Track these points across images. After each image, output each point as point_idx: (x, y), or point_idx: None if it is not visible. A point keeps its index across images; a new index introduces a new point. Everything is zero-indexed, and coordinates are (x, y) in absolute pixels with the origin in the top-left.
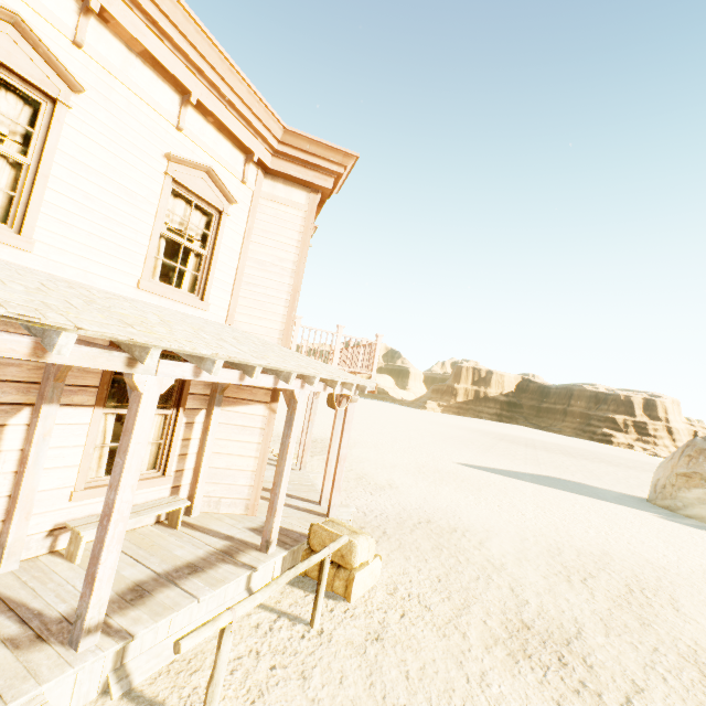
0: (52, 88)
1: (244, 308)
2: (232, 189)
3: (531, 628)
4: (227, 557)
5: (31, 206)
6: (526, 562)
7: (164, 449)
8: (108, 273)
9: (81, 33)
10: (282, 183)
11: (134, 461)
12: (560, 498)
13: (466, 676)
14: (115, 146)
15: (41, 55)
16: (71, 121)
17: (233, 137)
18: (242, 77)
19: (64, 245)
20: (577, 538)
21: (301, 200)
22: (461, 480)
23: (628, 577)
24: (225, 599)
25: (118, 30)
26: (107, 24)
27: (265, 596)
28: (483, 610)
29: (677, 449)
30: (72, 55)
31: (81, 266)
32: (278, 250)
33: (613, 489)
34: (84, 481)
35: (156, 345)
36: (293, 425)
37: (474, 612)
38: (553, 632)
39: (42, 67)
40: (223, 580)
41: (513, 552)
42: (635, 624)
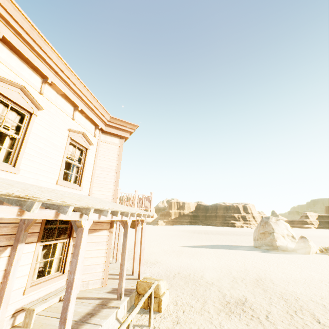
0: (31, 109)
1: (96, 187)
2: (90, 139)
3: (230, 302)
4: (104, 306)
5: (20, 155)
6: (220, 279)
7: (63, 260)
8: (46, 179)
9: (42, 90)
10: (109, 136)
11: (80, 259)
12: (224, 252)
13: (214, 326)
14: (51, 128)
15: (28, 98)
16: (36, 120)
17: (91, 120)
18: (97, 101)
19: (30, 169)
20: (235, 266)
21: (117, 141)
22: (185, 253)
23: (255, 276)
24: (109, 325)
25: (55, 87)
26: (51, 85)
27: (138, 308)
28: (212, 301)
29: (258, 223)
30: (38, 97)
31: (36, 177)
32: (109, 162)
33: (241, 244)
34: (30, 282)
35: (92, 207)
36: (127, 235)
37: (209, 303)
38: (238, 302)
39: (28, 102)
40: (107, 315)
41: (214, 277)
42: (262, 291)
